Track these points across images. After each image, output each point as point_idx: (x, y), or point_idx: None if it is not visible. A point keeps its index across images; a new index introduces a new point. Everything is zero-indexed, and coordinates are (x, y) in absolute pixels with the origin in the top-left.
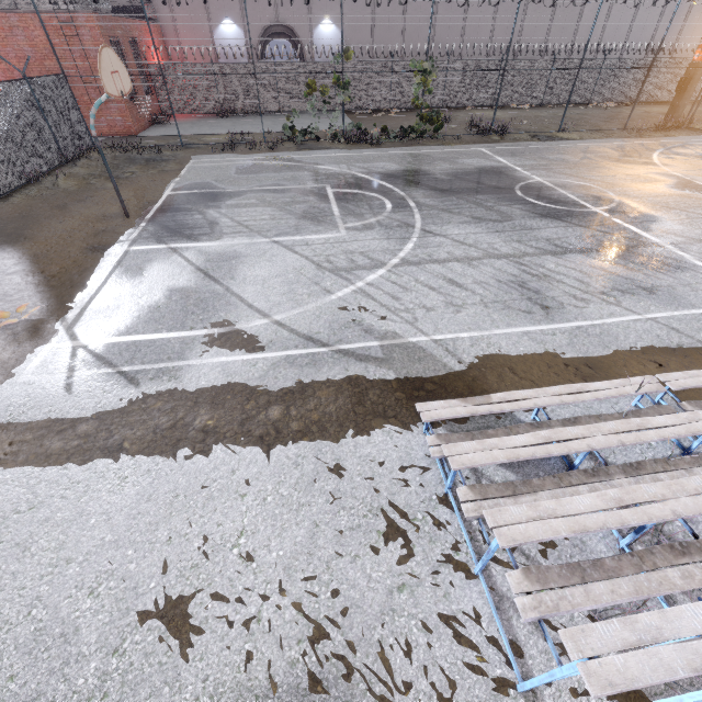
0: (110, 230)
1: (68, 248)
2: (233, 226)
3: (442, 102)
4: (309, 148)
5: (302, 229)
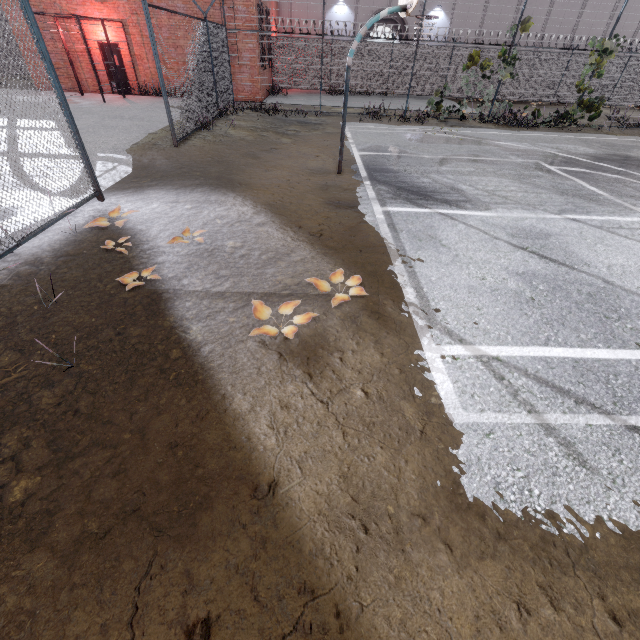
0: (334, 185)
1: (304, 200)
2: (485, 195)
3: (553, 97)
4: (459, 125)
5: (585, 207)
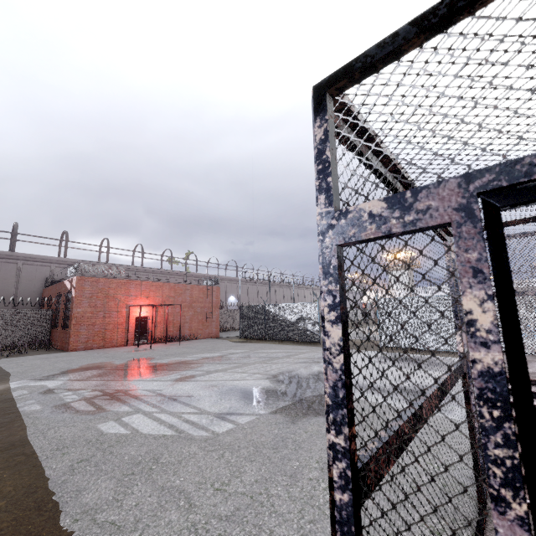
0: None
1: None
2: None
3: None
4: None
5: None
